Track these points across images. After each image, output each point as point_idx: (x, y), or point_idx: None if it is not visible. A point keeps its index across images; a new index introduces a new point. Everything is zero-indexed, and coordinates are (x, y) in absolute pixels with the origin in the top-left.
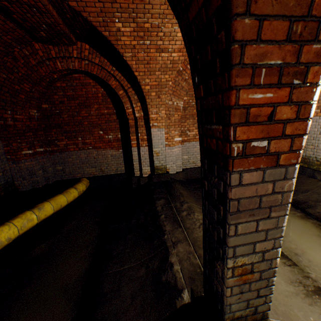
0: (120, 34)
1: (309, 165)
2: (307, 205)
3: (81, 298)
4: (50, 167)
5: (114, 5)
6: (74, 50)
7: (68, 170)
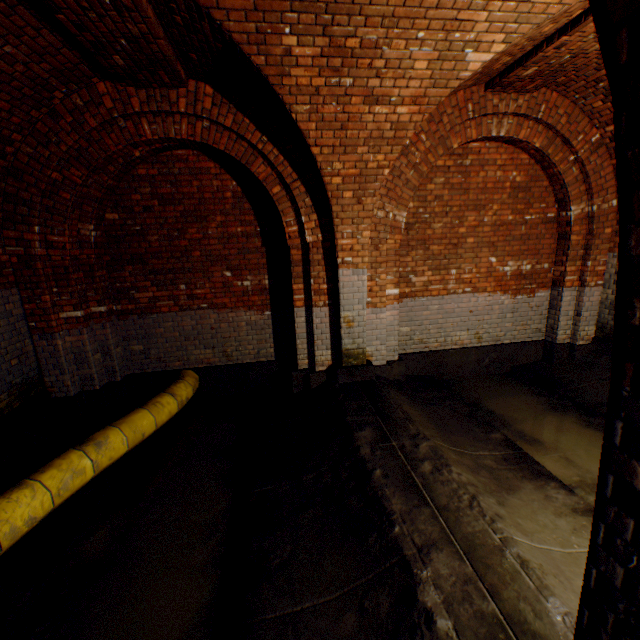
0: (289, 61)
1: None
2: None
3: None
4: (118, 346)
5: None
6: (181, 99)
7: (155, 353)
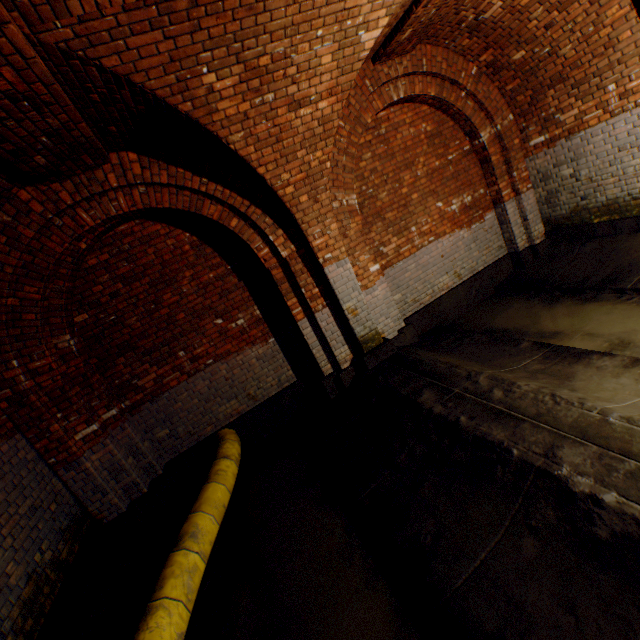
0: (214, 98)
1: (621, 213)
2: None
3: None
4: (144, 440)
5: (196, 38)
6: (109, 175)
7: (183, 430)
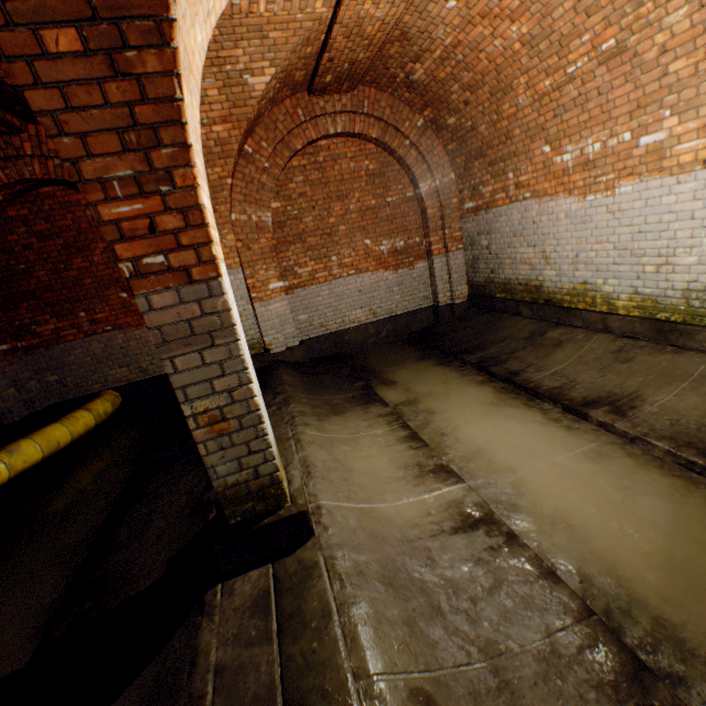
0: None
1: (512, 294)
2: (495, 362)
3: (84, 560)
4: (32, 379)
5: None
6: (25, 143)
7: (72, 381)
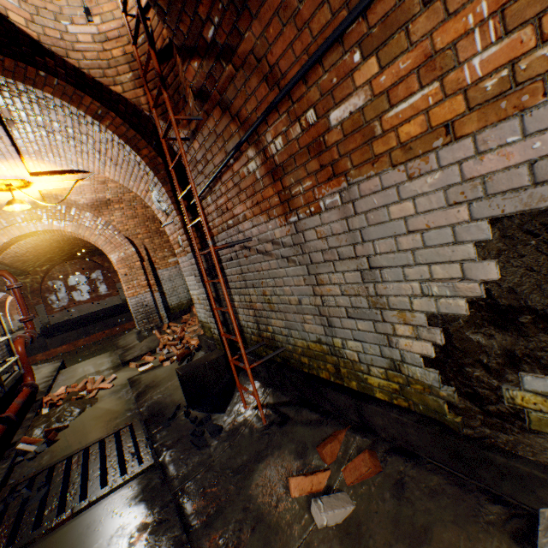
0: None
1: None
2: None
3: None
4: None
5: None
6: None
7: None
